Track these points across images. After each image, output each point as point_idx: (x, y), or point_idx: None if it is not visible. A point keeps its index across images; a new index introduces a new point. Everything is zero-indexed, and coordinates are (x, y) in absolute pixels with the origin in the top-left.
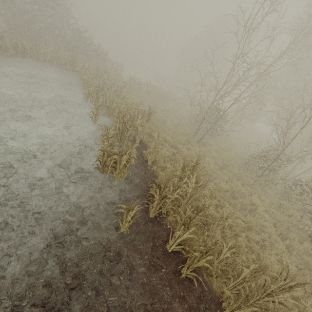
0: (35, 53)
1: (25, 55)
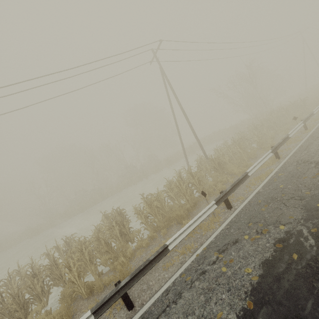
0: None
1: None
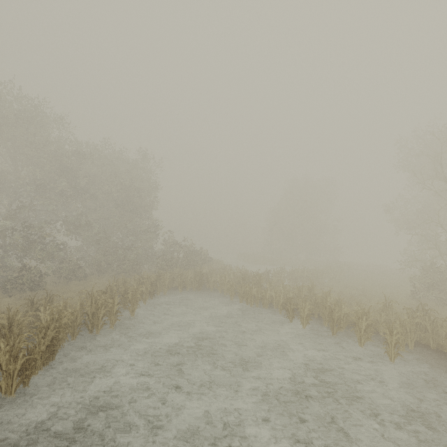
0: (158, 287)
1: (154, 295)
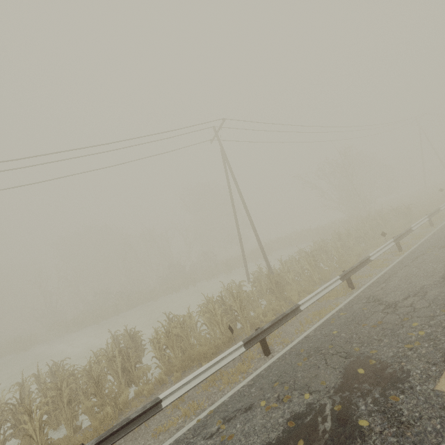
0: None
1: None
